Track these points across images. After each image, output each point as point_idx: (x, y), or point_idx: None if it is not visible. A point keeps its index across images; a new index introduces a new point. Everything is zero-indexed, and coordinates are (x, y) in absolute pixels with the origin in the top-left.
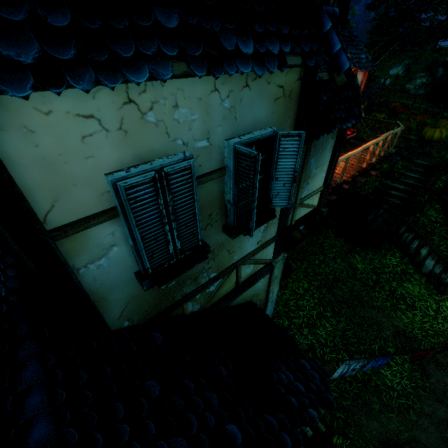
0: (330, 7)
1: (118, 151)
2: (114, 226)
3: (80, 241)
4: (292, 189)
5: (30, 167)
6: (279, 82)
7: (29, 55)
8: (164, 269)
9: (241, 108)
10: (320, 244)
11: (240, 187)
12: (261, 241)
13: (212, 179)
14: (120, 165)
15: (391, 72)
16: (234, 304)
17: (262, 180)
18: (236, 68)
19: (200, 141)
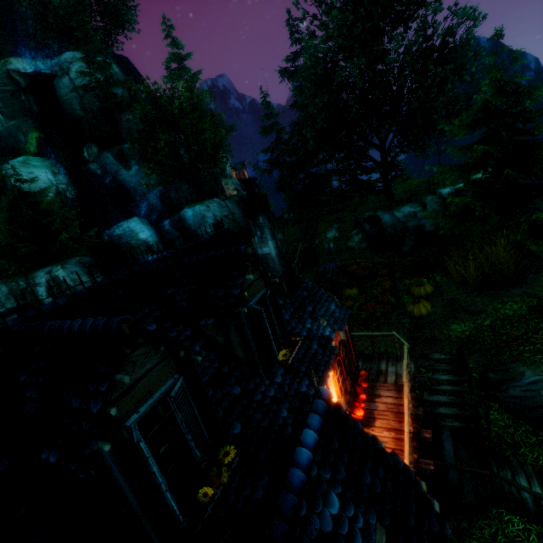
0: (320, 400)
1: None
2: None
3: None
4: None
5: None
6: None
7: None
8: None
9: None
10: None
11: None
12: None
13: None
14: None
15: (329, 236)
16: None
17: None
18: None
19: None
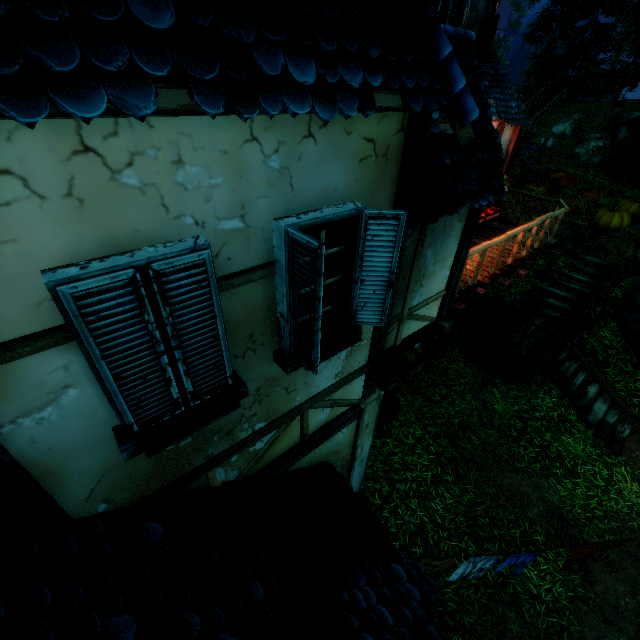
0: (461, 28)
1: (68, 232)
2: (67, 355)
3: None
4: (386, 298)
5: None
6: (367, 133)
7: None
8: (164, 423)
9: (300, 171)
10: (443, 371)
11: (297, 296)
12: (342, 372)
13: (252, 280)
14: (74, 256)
15: (555, 129)
16: (298, 467)
17: (339, 283)
18: (282, 105)
19: (228, 220)
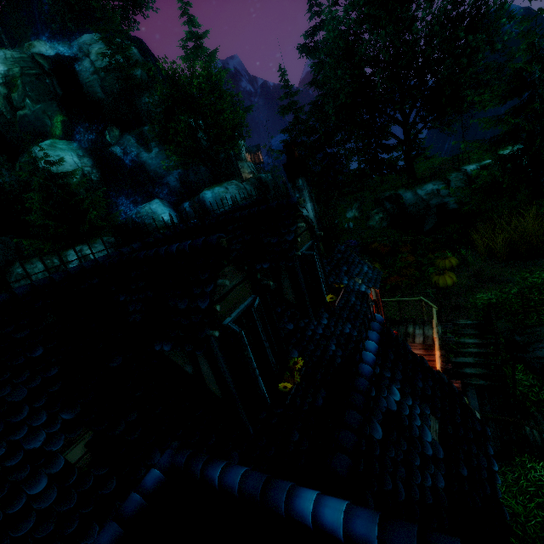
0: (375, 322)
1: None
2: None
3: None
4: None
5: None
6: None
7: None
8: None
9: None
10: None
11: None
12: None
13: None
14: None
15: (348, 216)
16: None
17: None
18: None
19: None
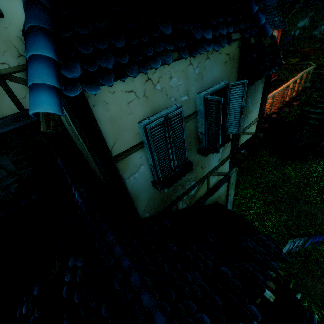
0: None
1: (143, 109)
2: (141, 153)
3: (126, 163)
4: (240, 120)
5: (106, 123)
6: (226, 51)
7: (111, 64)
8: (169, 177)
9: (205, 73)
10: (258, 162)
11: (209, 122)
12: (221, 159)
13: (191, 119)
14: (144, 116)
15: (299, 25)
16: (207, 203)
17: None
18: (204, 49)
19: (183, 97)
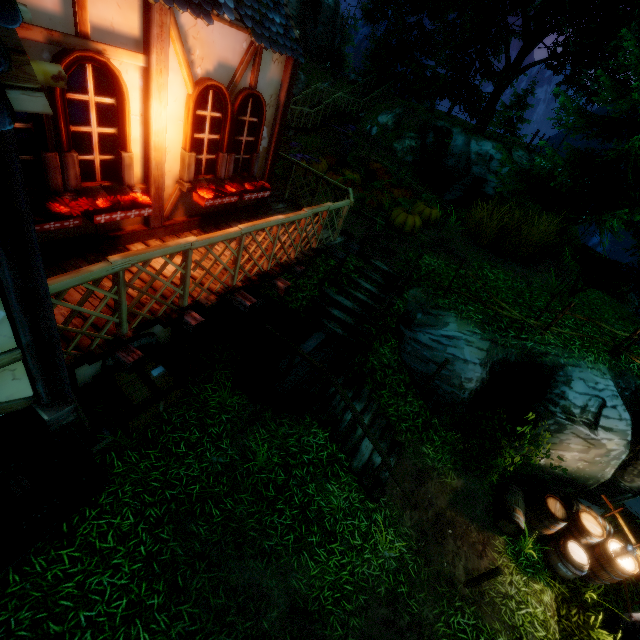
0: None
1: None
2: None
3: None
4: None
5: None
6: None
7: None
8: None
9: None
10: (203, 402)
11: None
12: None
13: None
14: None
15: (380, 119)
16: None
17: None
18: None
19: None
